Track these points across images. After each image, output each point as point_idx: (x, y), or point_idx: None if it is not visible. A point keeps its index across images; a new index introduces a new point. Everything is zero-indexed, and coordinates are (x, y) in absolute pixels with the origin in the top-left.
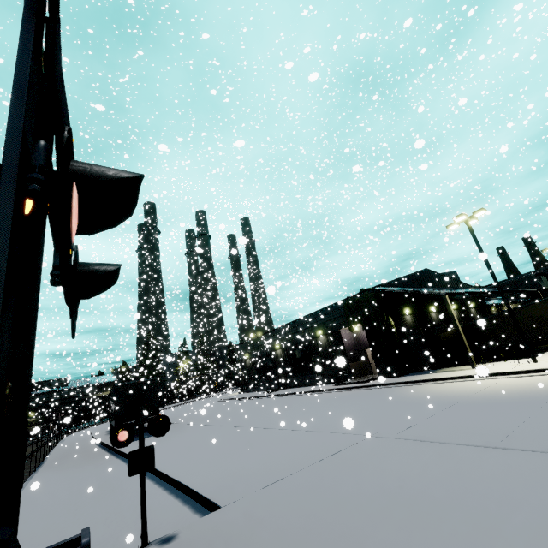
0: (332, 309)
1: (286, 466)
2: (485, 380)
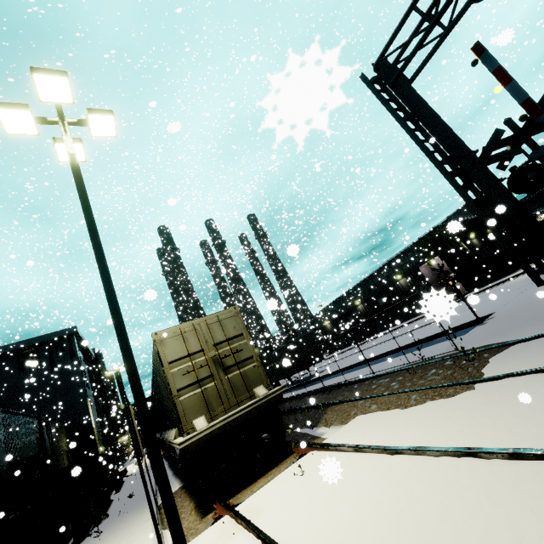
0: (406, 254)
1: (499, 303)
2: None
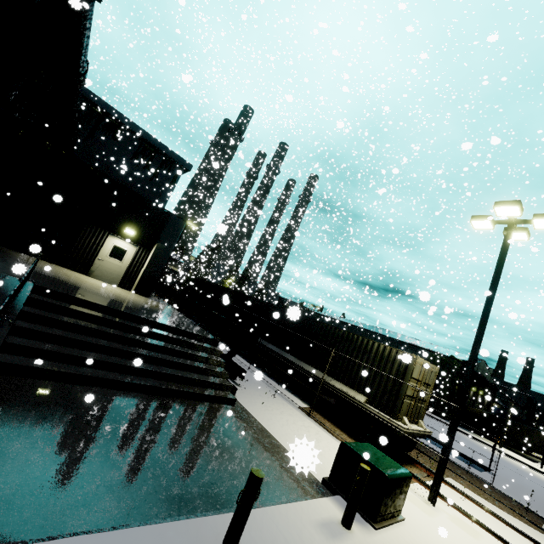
0: (418, 350)
1: (488, 462)
2: (515, 461)
